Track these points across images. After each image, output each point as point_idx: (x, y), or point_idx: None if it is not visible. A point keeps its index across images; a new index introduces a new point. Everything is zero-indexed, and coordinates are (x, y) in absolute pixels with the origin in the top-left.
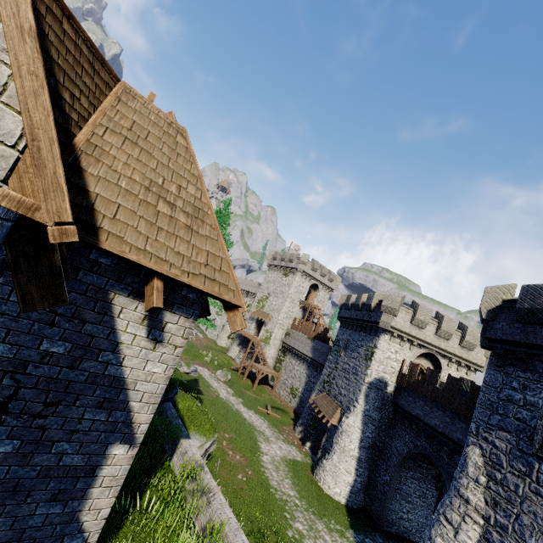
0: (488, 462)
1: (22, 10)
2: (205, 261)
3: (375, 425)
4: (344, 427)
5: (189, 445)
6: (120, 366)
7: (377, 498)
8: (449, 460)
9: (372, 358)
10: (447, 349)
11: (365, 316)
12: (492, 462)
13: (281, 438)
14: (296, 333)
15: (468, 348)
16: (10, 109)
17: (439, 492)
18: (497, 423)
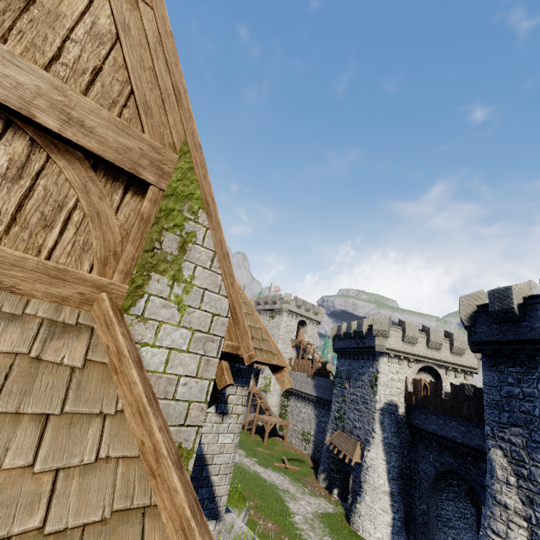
0: (511, 461)
1: (223, 245)
2: (251, 335)
3: (397, 452)
4: (369, 461)
5: (232, 518)
6: (199, 444)
7: (419, 532)
8: (476, 470)
9: (376, 383)
10: (441, 359)
11: (359, 343)
12: (515, 460)
13: (306, 491)
14: (295, 374)
15: (459, 353)
16: (223, 296)
17: (476, 508)
18: (507, 420)
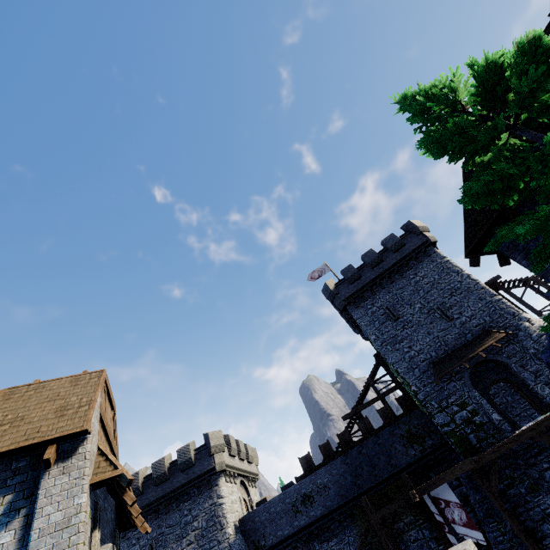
0: None
1: None
2: None
3: None
4: None
5: None
6: None
7: None
8: None
9: None
10: None
11: None
12: None
13: None
14: None
15: None
16: None
17: None
18: None
